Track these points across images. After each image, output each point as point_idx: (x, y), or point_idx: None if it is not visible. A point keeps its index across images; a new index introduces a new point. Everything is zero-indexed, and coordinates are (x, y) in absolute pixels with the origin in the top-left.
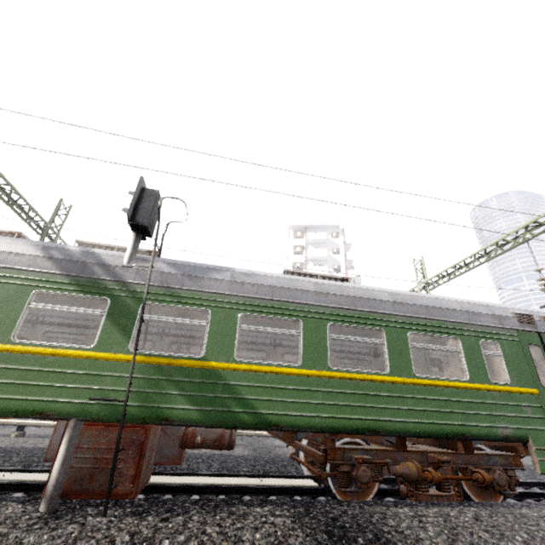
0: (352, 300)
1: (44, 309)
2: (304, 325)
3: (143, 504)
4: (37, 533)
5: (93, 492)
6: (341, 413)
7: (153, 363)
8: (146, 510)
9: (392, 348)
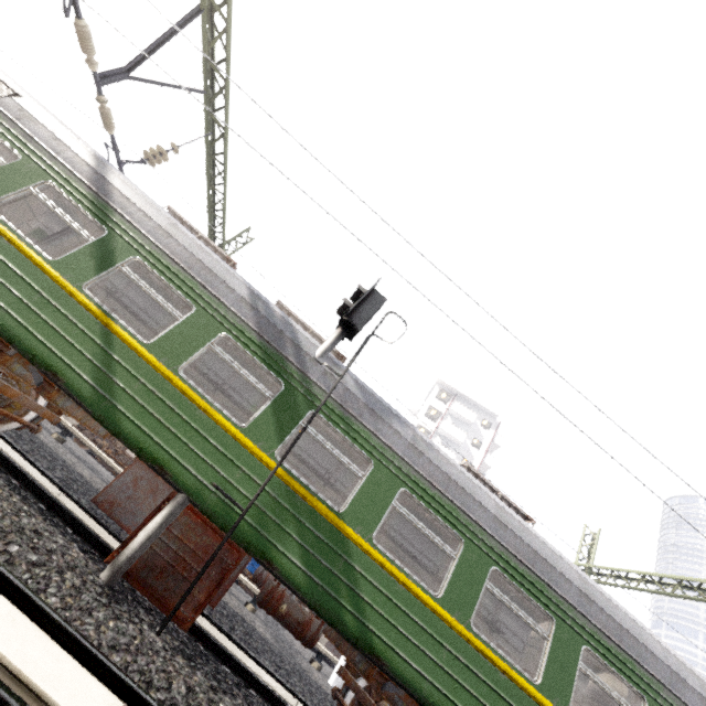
0: (532, 554)
1: (222, 357)
2: (465, 550)
3: (188, 644)
4: (105, 611)
5: (154, 592)
6: (458, 697)
7: (290, 485)
8: (193, 657)
9: (556, 654)
